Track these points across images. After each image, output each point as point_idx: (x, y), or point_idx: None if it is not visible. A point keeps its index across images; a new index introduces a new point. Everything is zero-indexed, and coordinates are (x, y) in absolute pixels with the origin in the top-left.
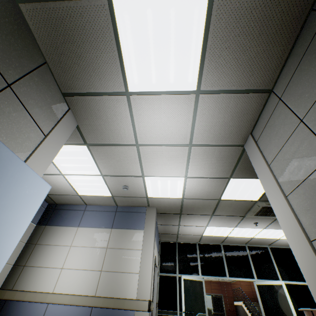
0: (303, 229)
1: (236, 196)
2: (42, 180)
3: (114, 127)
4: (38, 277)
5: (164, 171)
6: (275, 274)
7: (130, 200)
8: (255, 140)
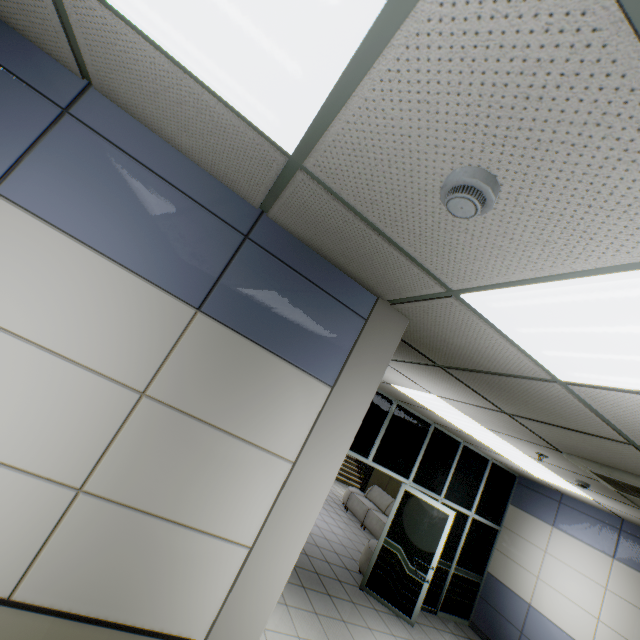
0: None
1: None
2: None
3: None
4: None
5: None
6: (441, 485)
7: (360, 243)
8: None
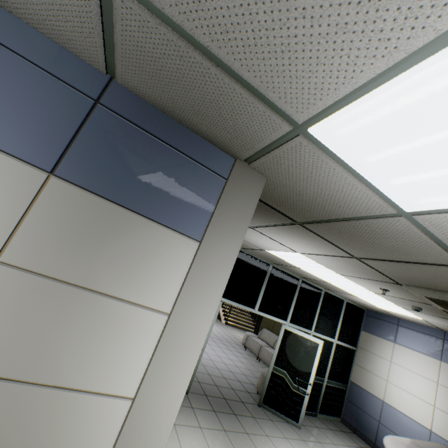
0: None
1: None
2: None
3: None
4: None
5: None
6: (311, 322)
7: (203, 87)
8: None
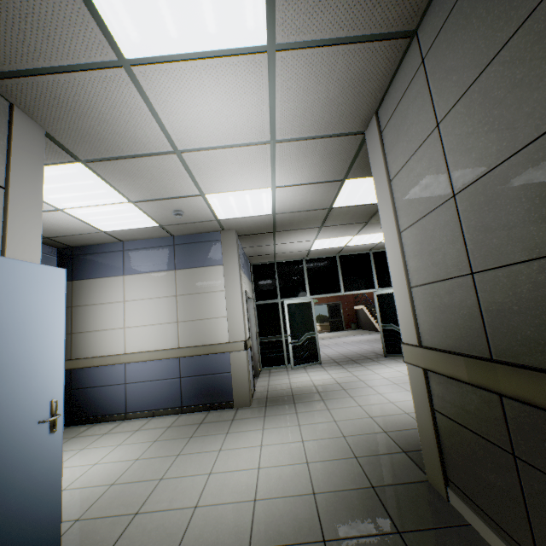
0: (407, 275)
1: (355, 201)
2: (48, 269)
3: (122, 128)
4: (98, 342)
5: (236, 184)
6: None
7: (192, 227)
8: (380, 129)
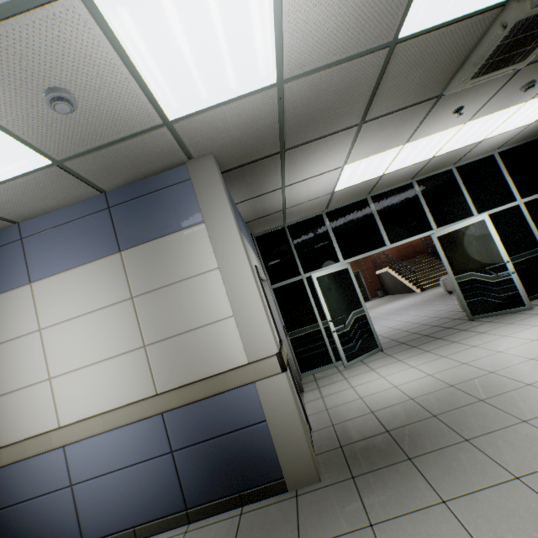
0: None
1: (453, 1)
2: None
3: None
4: (6, 415)
5: None
6: (466, 209)
7: (124, 156)
8: None
